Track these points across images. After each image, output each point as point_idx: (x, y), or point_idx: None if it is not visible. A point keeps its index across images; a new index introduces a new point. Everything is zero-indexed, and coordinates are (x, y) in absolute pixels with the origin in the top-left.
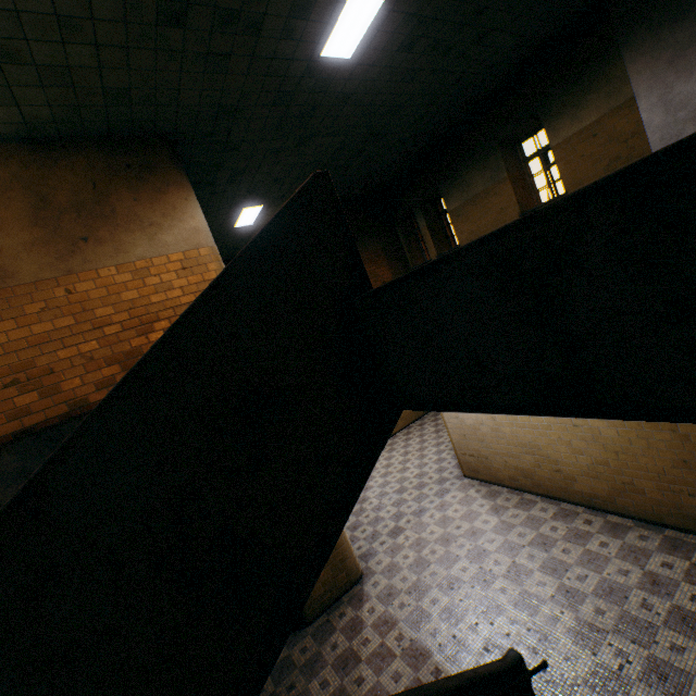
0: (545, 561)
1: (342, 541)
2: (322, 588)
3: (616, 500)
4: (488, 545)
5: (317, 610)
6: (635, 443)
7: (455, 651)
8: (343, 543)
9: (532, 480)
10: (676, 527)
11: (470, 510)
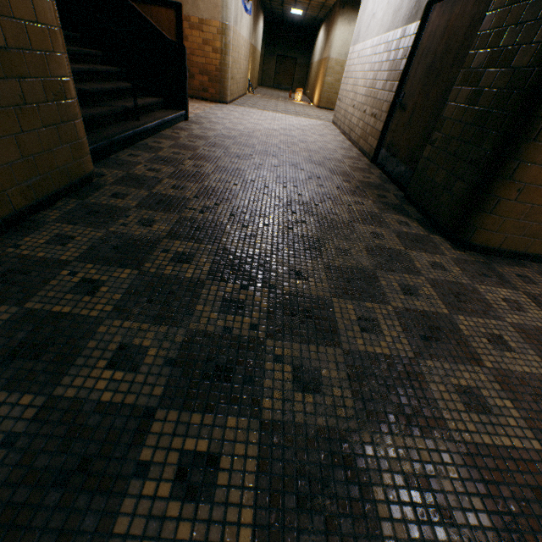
0: (289, 129)
1: (222, 70)
2: (199, 86)
3: (356, 129)
4: (283, 122)
5: (192, 94)
6: (382, 67)
7: (209, 114)
8: (222, 72)
9: (345, 118)
10: (359, 148)
11: (304, 121)
